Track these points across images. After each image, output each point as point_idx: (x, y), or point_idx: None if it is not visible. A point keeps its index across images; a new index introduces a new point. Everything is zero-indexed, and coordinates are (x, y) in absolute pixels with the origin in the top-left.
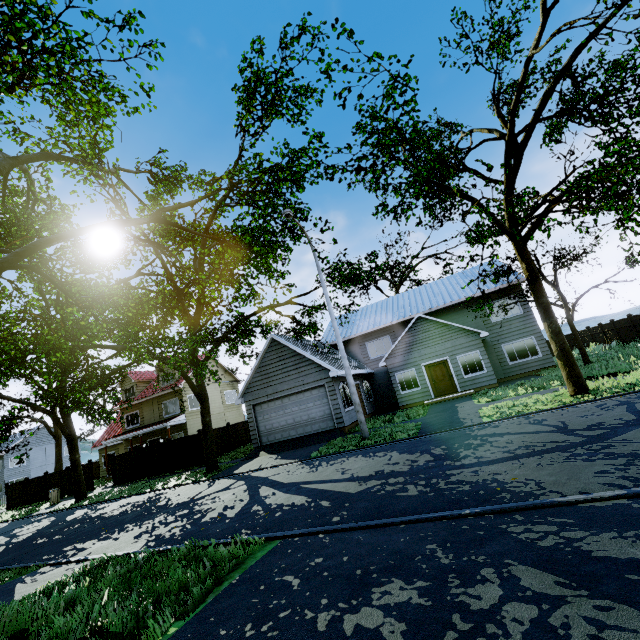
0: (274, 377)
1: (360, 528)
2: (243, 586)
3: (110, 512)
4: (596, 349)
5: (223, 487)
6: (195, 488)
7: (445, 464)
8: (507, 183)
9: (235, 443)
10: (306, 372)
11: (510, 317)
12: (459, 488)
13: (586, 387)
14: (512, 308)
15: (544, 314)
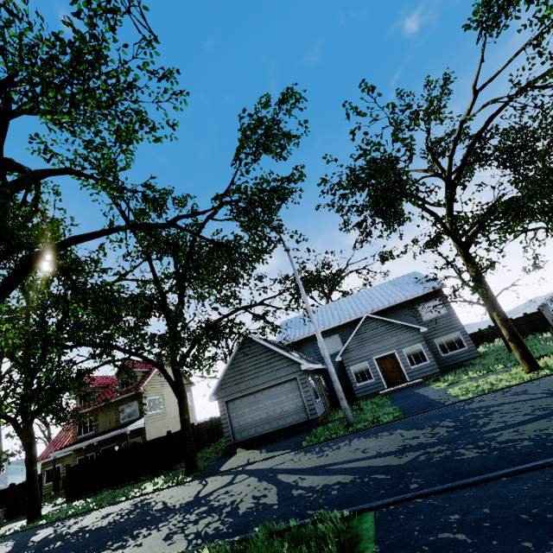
0: (247, 373)
1: (457, 487)
2: (398, 551)
3: (93, 524)
4: (502, 343)
5: (225, 482)
6: (187, 488)
7: (473, 431)
8: (448, 206)
9: (199, 444)
10: (278, 367)
11: (438, 316)
12: (519, 444)
13: (538, 364)
14: (442, 307)
15: (492, 305)
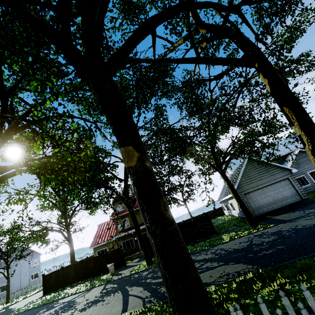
0: (254, 177)
1: None
2: None
3: (256, 242)
4: None
5: None
6: (293, 223)
7: None
8: None
9: None
10: (274, 173)
11: None
12: None
13: None
14: None
15: None
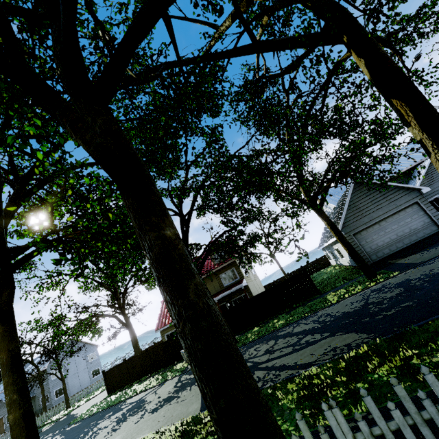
0: (366, 209)
1: None
2: None
3: (374, 300)
4: None
5: None
6: (427, 267)
7: None
8: None
9: None
10: (395, 197)
11: None
12: None
13: None
14: None
15: None
